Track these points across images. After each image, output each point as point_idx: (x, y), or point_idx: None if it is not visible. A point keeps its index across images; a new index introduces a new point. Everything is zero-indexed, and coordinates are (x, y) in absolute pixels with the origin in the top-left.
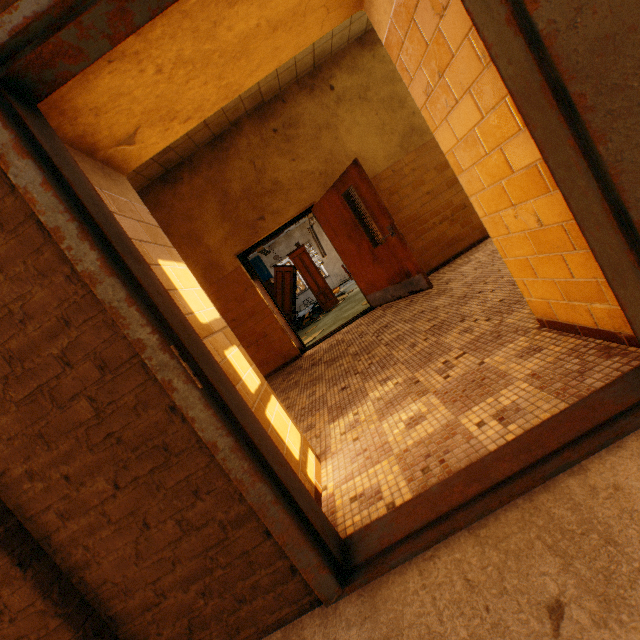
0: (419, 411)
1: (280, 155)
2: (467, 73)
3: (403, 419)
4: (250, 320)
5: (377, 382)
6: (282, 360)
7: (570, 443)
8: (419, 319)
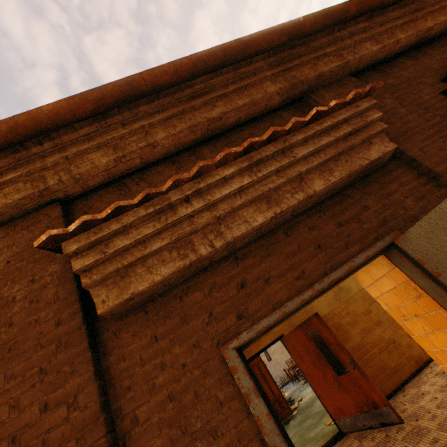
0: None
1: None
2: (441, 323)
3: None
4: None
5: None
6: None
7: None
8: None
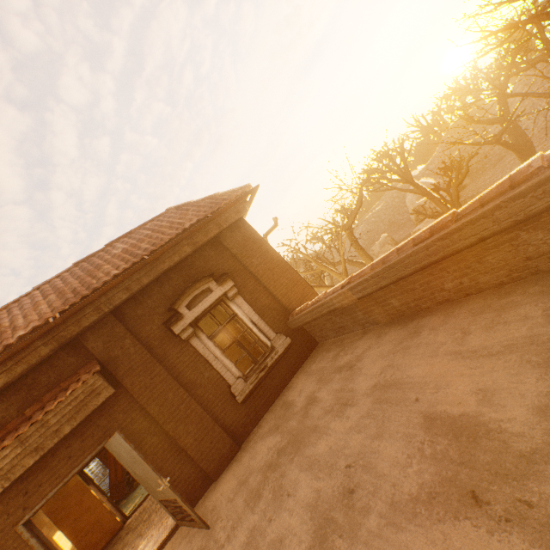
0: (147, 549)
1: None
2: None
3: None
4: (87, 514)
5: (144, 539)
6: (111, 534)
7: (159, 549)
8: None
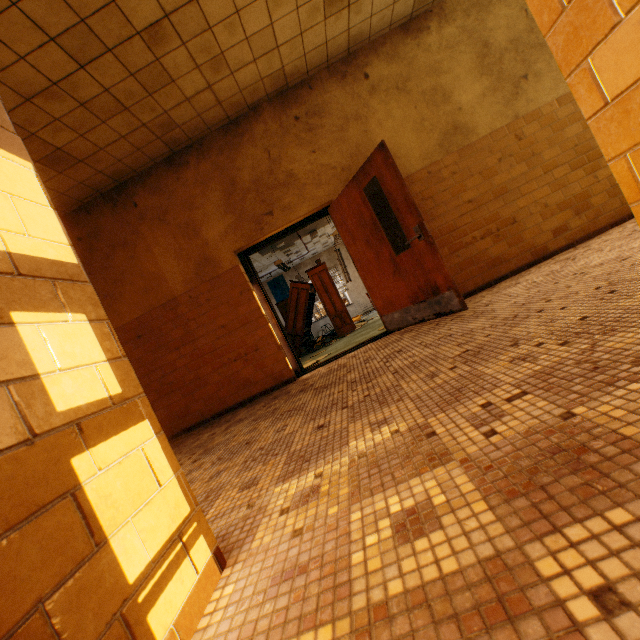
0: (428, 499)
1: (299, 145)
2: None
3: (392, 511)
4: (241, 329)
5: (367, 424)
6: (272, 381)
7: None
8: (445, 343)
